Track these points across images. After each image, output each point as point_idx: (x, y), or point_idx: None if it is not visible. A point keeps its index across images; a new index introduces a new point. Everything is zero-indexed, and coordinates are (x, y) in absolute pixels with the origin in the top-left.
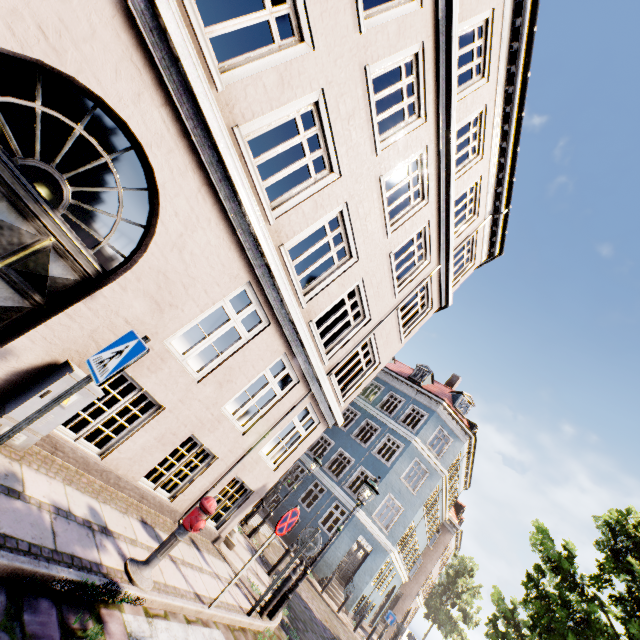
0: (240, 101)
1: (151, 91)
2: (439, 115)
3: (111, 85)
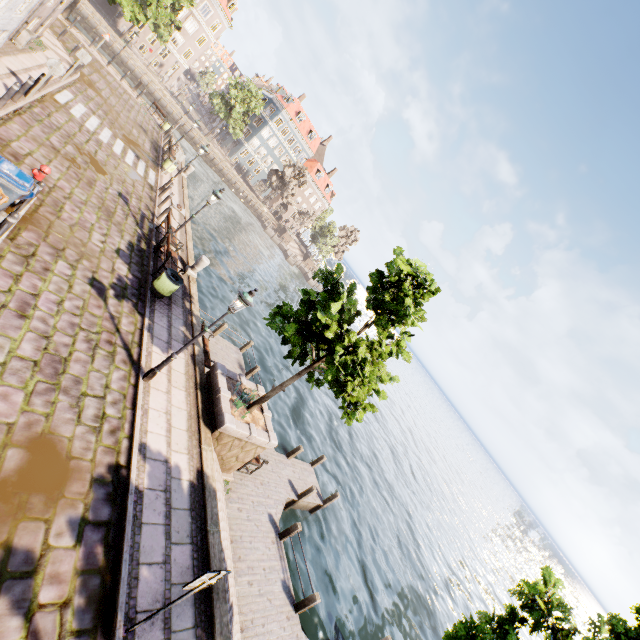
0: None
1: None
2: None
3: None
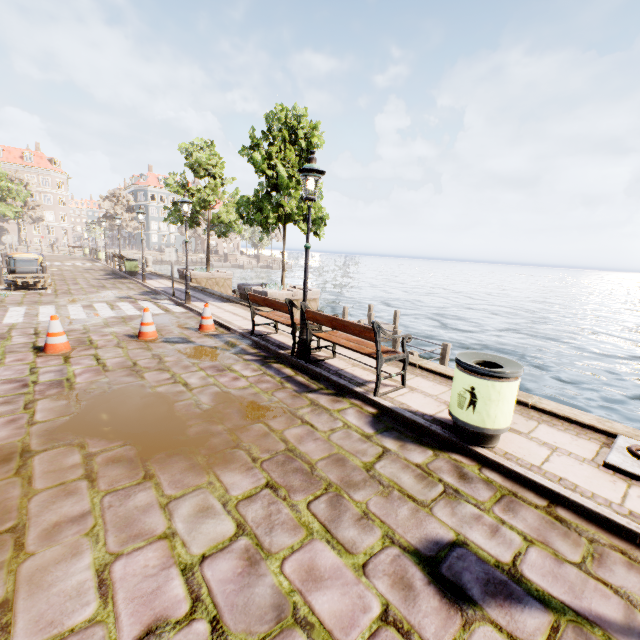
0: None
1: None
2: None
3: None
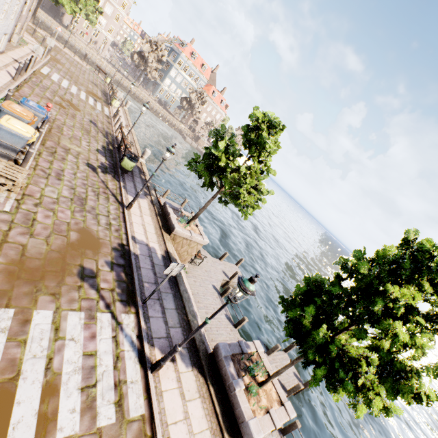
0: None
1: None
2: None
3: None
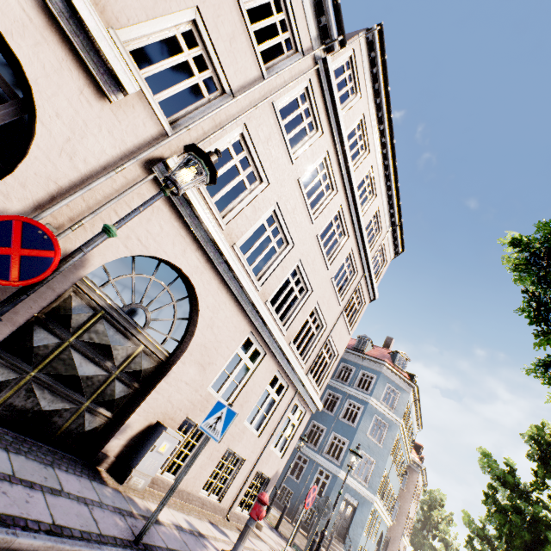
0: (234, 229)
1: (190, 245)
2: (345, 185)
3: (171, 251)
